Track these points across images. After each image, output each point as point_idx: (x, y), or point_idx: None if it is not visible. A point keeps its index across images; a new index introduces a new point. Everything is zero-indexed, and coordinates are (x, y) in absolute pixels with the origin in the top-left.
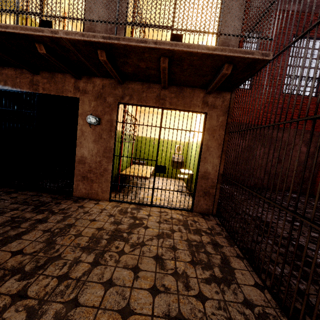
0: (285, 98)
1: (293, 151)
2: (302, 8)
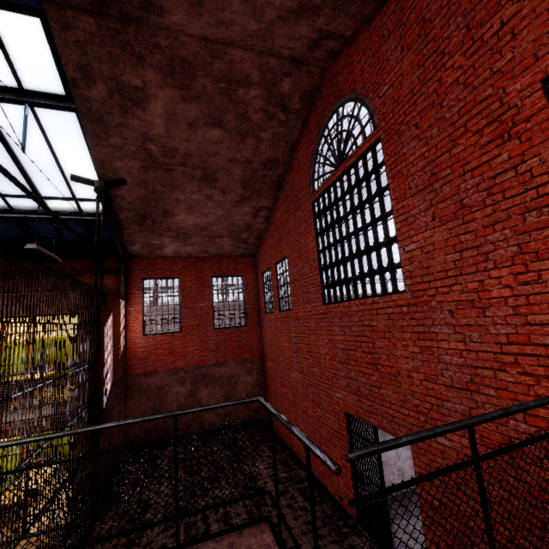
0: (218, 333)
1: (239, 384)
2: (212, 255)
